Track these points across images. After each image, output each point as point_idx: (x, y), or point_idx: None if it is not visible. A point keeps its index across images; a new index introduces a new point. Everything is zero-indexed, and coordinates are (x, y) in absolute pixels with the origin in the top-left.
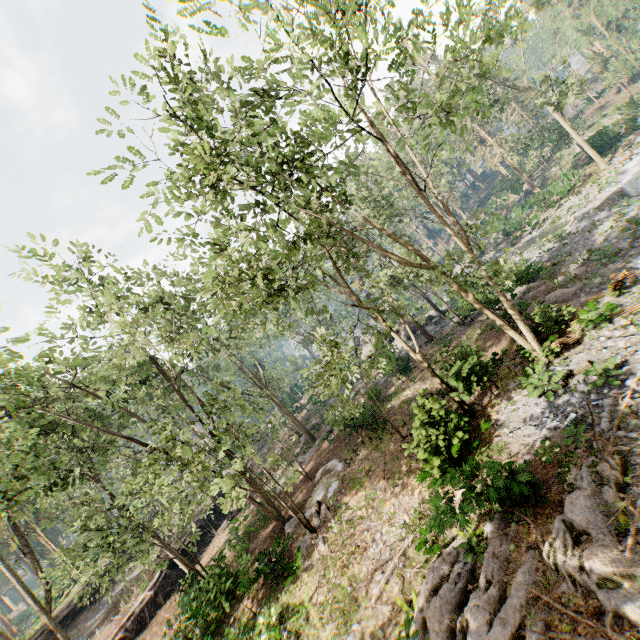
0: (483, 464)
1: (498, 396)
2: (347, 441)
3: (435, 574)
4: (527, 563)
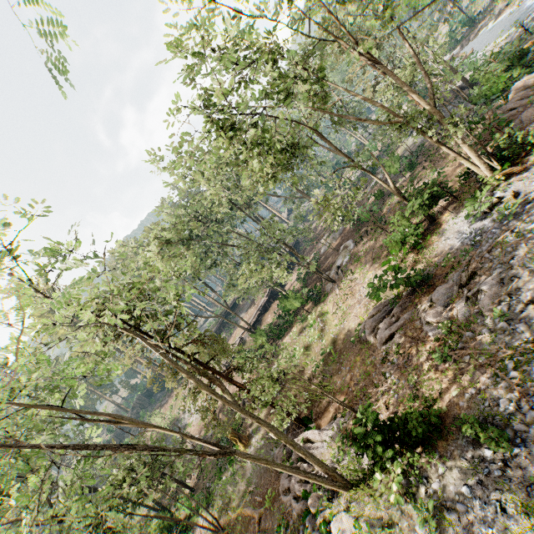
0: (400, 270)
1: (454, 209)
2: (360, 227)
3: (375, 310)
4: (411, 311)
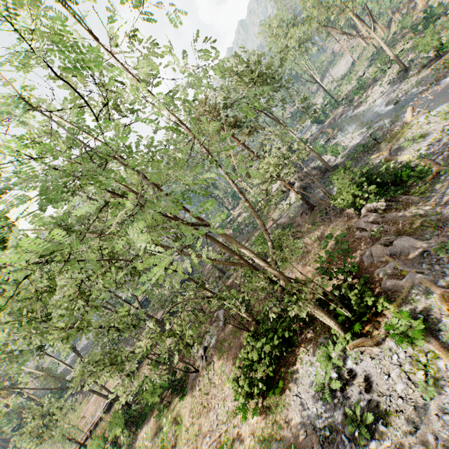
0: None
1: (309, 342)
2: None
3: None
4: None
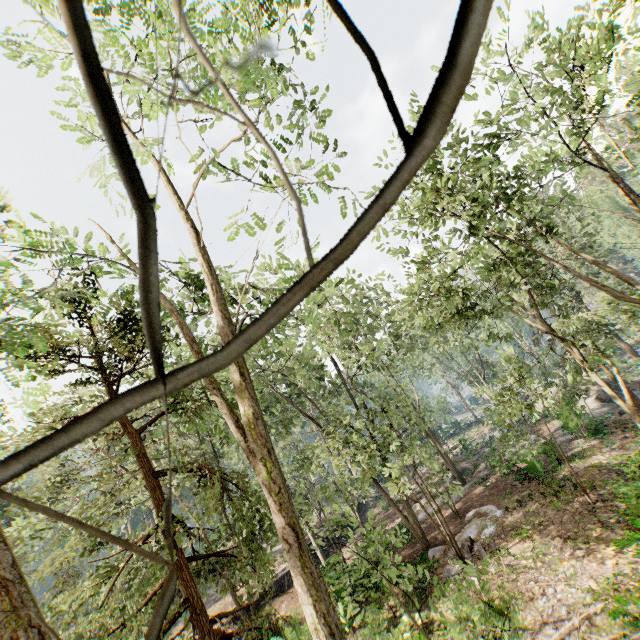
0: None
1: None
2: (508, 491)
3: None
4: None
